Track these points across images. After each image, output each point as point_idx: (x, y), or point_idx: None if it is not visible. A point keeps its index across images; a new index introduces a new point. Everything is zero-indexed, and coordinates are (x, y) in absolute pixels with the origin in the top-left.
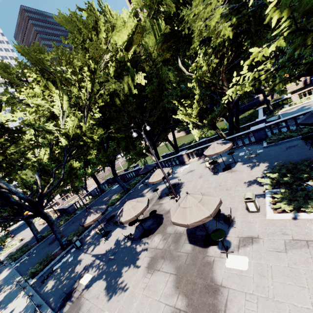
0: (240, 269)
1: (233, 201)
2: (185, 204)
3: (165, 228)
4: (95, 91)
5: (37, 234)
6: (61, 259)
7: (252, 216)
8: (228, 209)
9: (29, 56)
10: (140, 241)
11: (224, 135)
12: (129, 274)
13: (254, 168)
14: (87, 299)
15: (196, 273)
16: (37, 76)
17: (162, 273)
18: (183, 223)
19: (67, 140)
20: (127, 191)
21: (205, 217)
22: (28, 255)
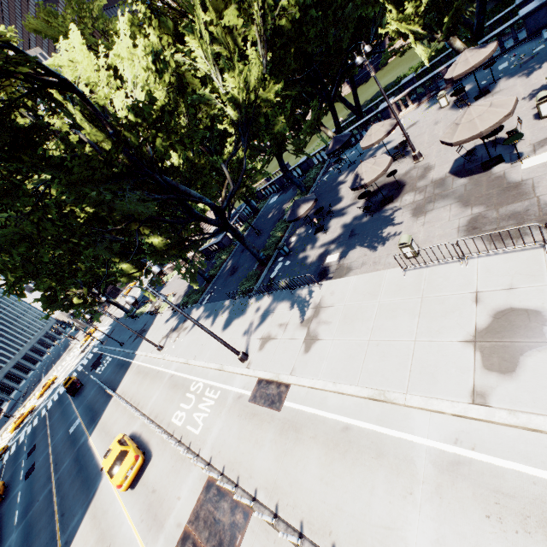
0: (542, 162)
1: (509, 121)
2: (469, 117)
3: (414, 186)
4: (271, 5)
5: (204, 274)
6: (272, 270)
7: (545, 121)
8: (505, 131)
9: None
10: (383, 209)
11: (464, 45)
12: (392, 229)
13: (533, 75)
14: (352, 262)
15: (485, 189)
16: (145, 11)
17: (439, 209)
18: (472, 135)
19: (236, 111)
20: (307, 191)
21: (503, 117)
22: (209, 293)
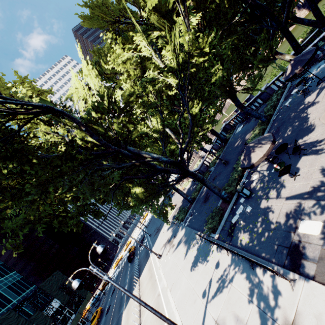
0: None
1: None
2: None
3: None
4: None
5: (187, 198)
6: (233, 212)
7: None
8: None
9: (93, 20)
10: None
11: None
12: None
13: None
14: None
15: None
16: (110, 35)
17: None
18: None
19: (175, 77)
20: (268, 119)
21: None
22: (190, 215)
